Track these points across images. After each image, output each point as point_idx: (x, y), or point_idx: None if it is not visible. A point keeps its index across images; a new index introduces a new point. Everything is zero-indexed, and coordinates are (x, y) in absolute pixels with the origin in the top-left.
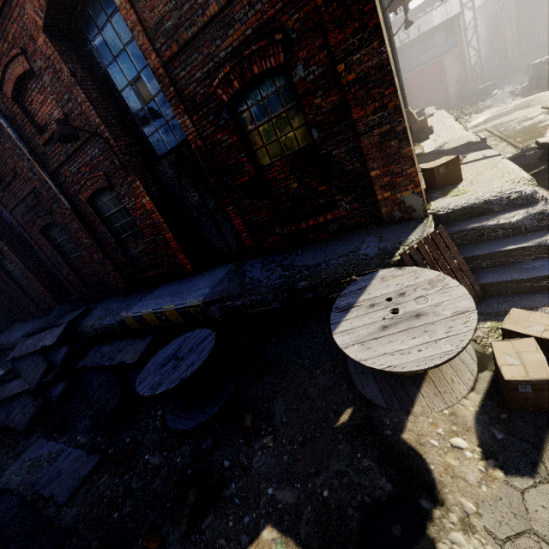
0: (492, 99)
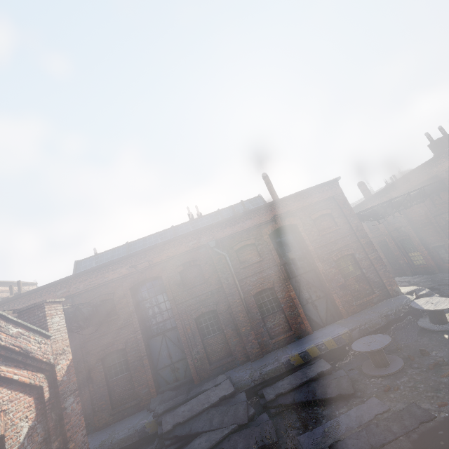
0: None
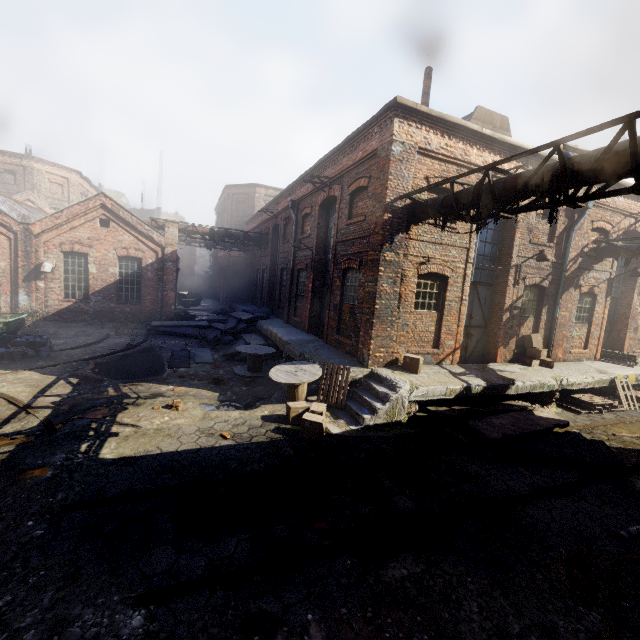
0: None
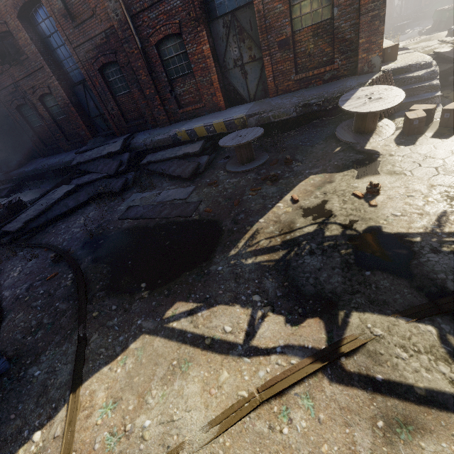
0: (405, 36)
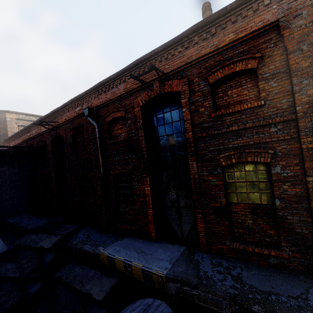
0: None
